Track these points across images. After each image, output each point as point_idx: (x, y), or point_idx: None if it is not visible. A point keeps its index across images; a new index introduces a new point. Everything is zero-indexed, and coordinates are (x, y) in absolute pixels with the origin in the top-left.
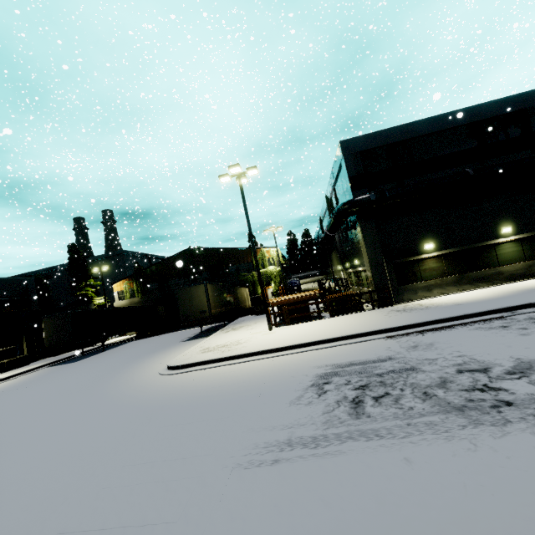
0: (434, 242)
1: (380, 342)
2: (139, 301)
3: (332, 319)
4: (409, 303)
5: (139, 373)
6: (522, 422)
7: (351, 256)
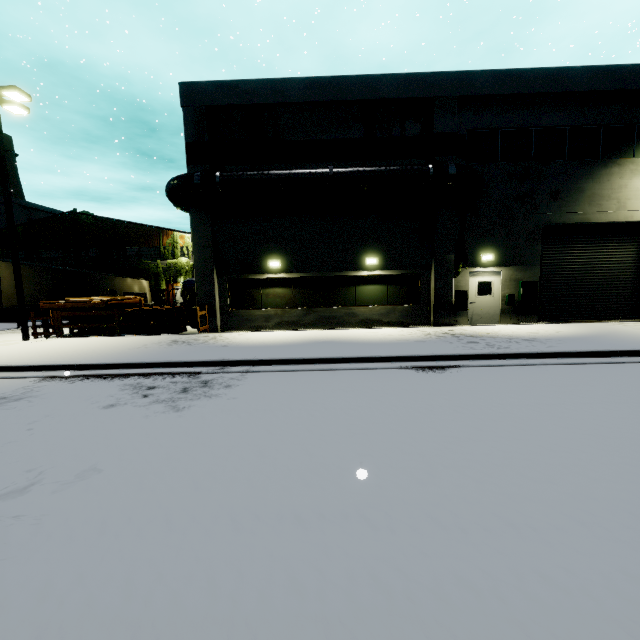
0: (284, 260)
1: (16, 383)
2: None
3: (107, 339)
4: (218, 334)
5: None
6: None
7: None
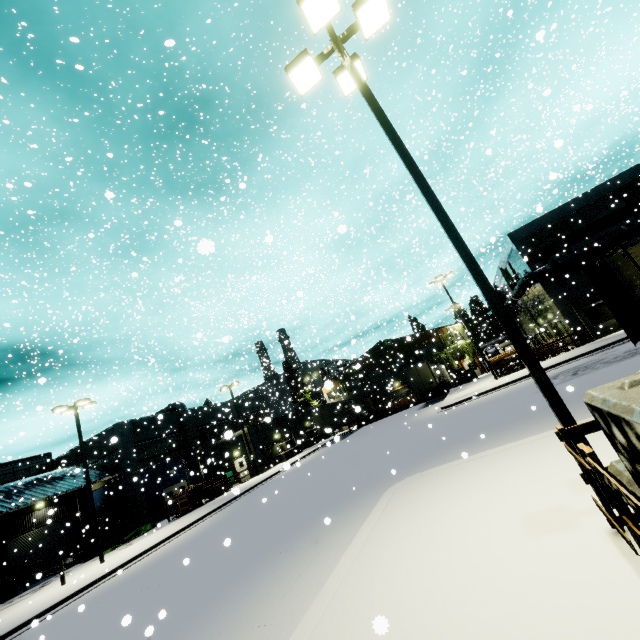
0: None
1: (584, 359)
2: (347, 398)
3: (544, 361)
4: (606, 336)
5: (422, 417)
6: (638, 355)
7: (542, 312)
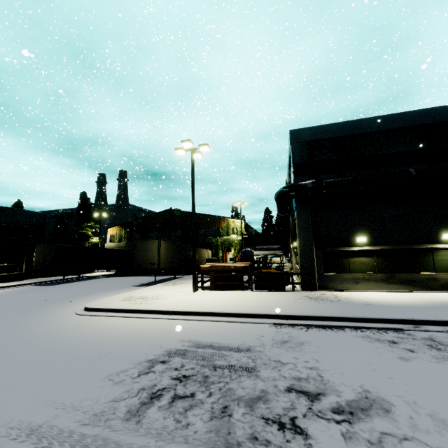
0: (367, 237)
1: (262, 327)
2: (124, 245)
3: (250, 293)
4: (328, 292)
5: (66, 307)
6: None
7: (295, 237)
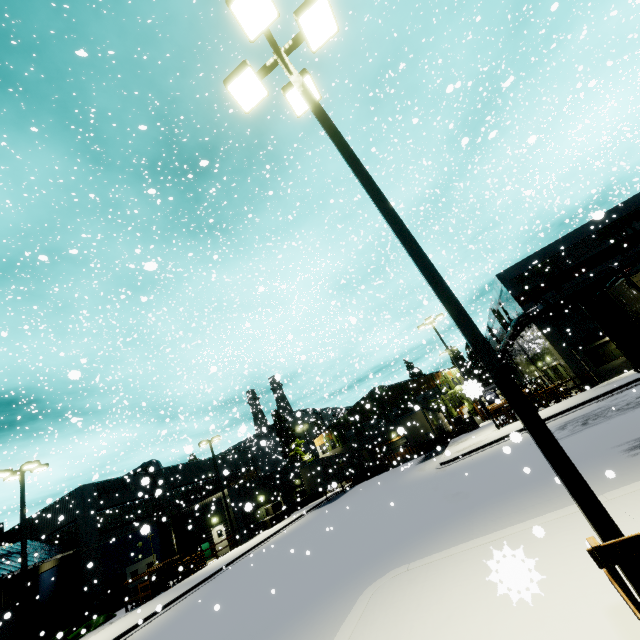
0: None
1: (592, 405)
2: (341, 450)
3: (548, 408)
4: (611, 379)
5: (419, 475)
6: None
7: (540, 354)
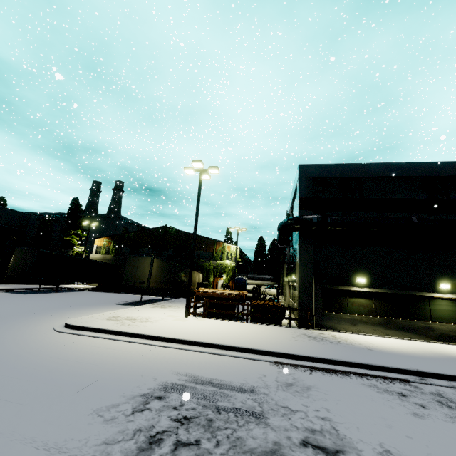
0: (367, 278)
1: (263, 366)
2: (110, 258)
3: (245, 325)
4: (326, 332)
5: (43, 321)
6: None
7: (293, 270)
